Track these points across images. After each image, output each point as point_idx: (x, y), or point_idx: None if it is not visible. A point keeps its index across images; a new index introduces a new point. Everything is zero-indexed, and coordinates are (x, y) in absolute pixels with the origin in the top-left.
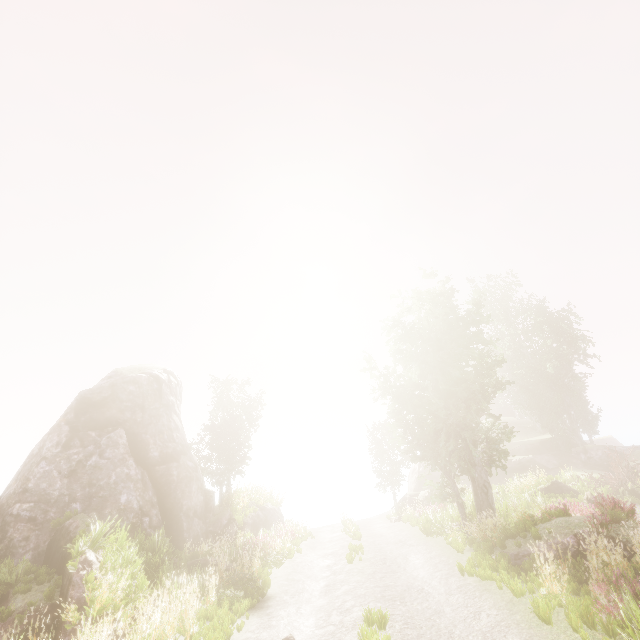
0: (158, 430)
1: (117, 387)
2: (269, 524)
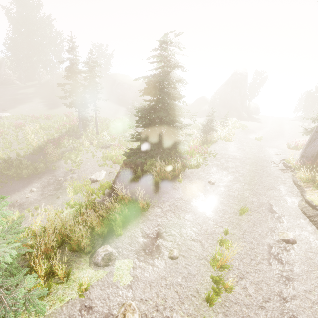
0: (243, 89)
1: (238, 79)
2: (257, 112)
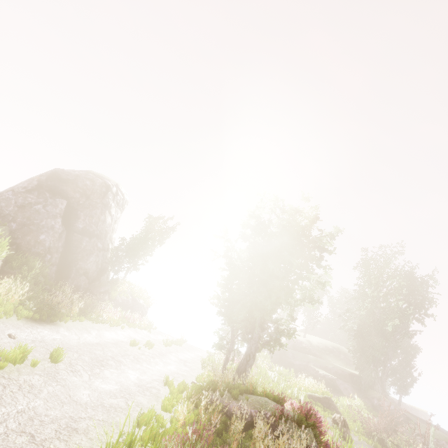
0: (90, 215)
1: (79, 177)
2: (133, 310)
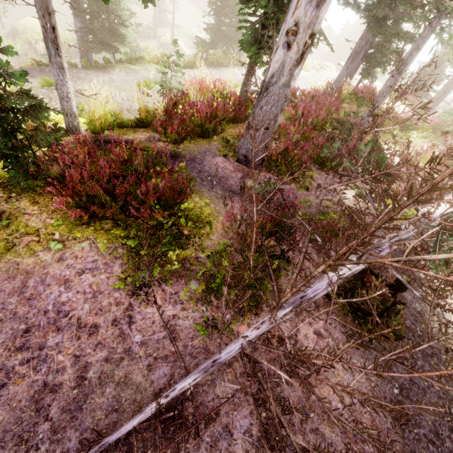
0: None
1: None
2: None
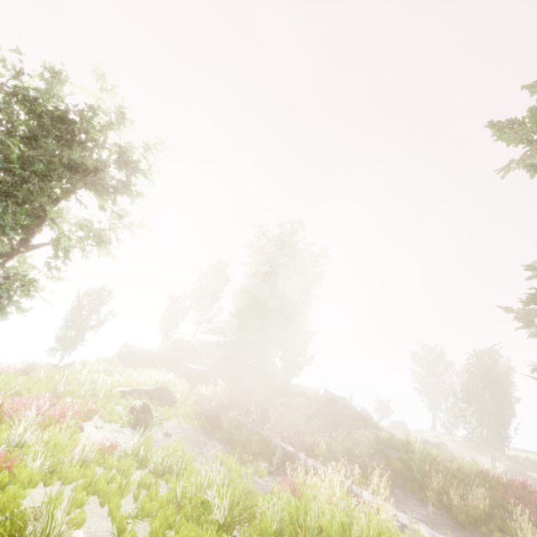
0: None
1: None
2: None
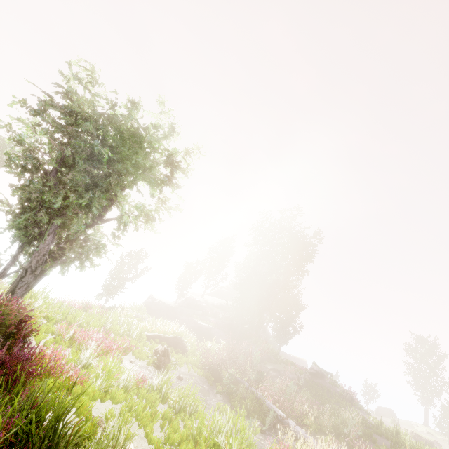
0: None
1: None
2: None
